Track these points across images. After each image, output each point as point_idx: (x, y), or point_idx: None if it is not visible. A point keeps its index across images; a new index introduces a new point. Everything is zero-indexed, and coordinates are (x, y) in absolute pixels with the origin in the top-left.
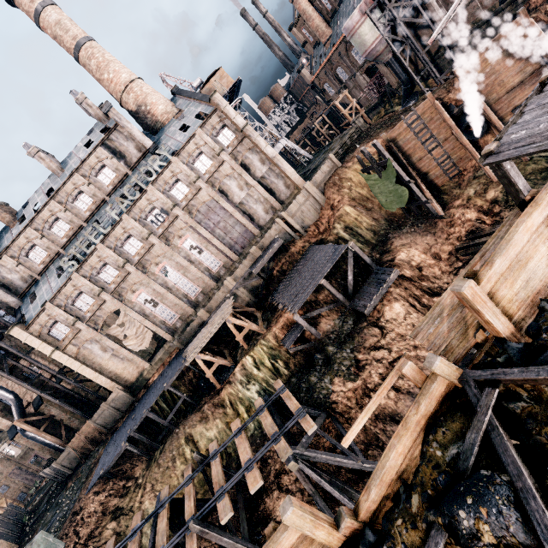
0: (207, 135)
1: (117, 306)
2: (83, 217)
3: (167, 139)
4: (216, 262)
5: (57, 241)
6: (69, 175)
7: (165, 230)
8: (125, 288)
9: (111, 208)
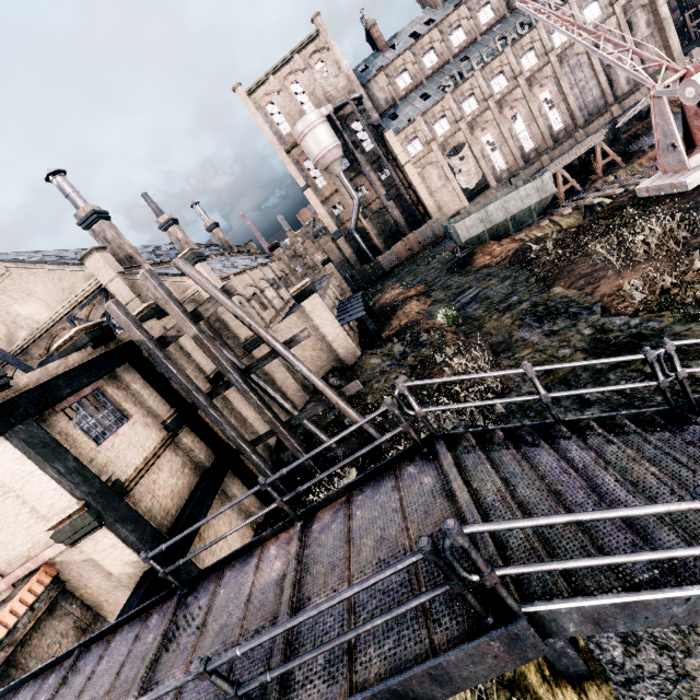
0: None
1: (467, 138)
2: (452, 53)
3: None
4: (559, 123)
5: (424, 71)
6: (458, 5)
7: (533, 75)
8: (478, 123)
9: (486, 45)
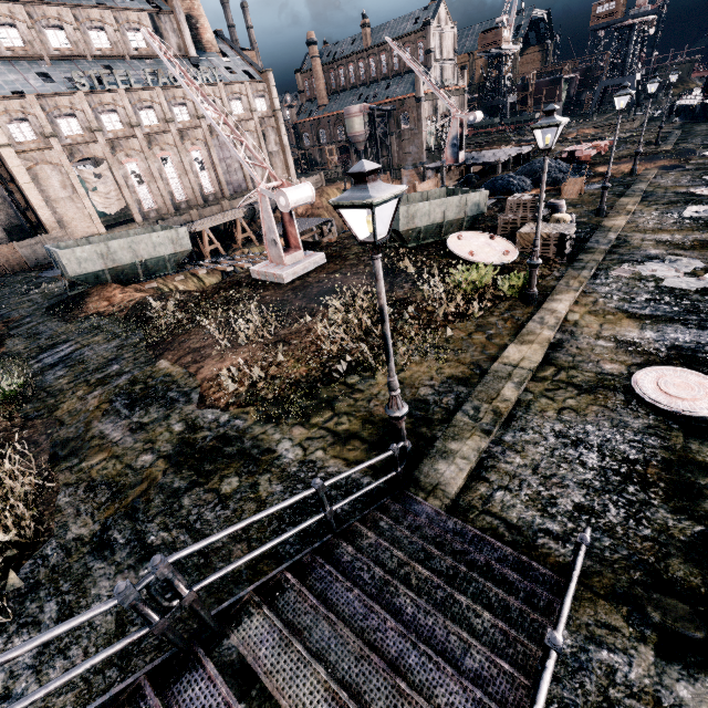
0: (251, 92)
1: (106, 156)
2: (91, 51)
3: (210, 65)
4: (210, 187)
5: (47, 46)
6: (103, 5)
7: (185, 129)
8: (122, 146)
9: (136, 70)
